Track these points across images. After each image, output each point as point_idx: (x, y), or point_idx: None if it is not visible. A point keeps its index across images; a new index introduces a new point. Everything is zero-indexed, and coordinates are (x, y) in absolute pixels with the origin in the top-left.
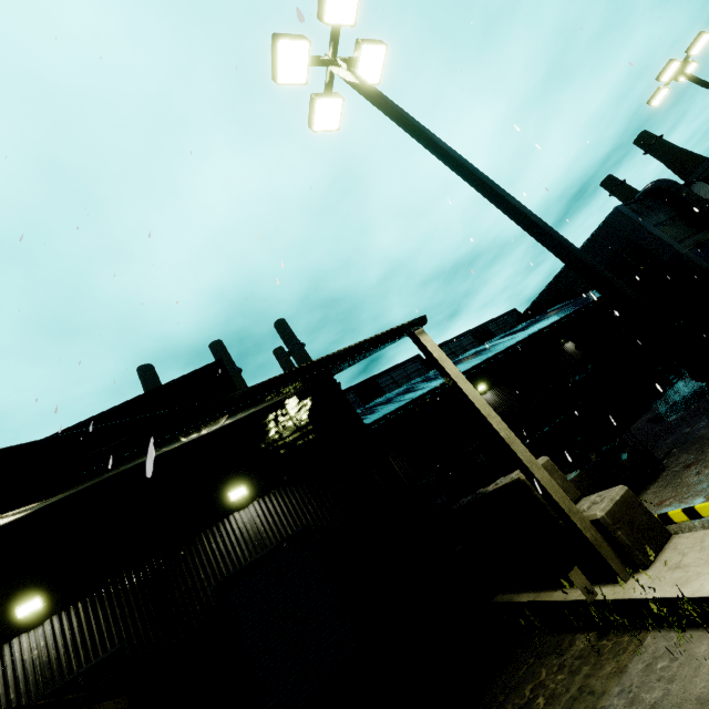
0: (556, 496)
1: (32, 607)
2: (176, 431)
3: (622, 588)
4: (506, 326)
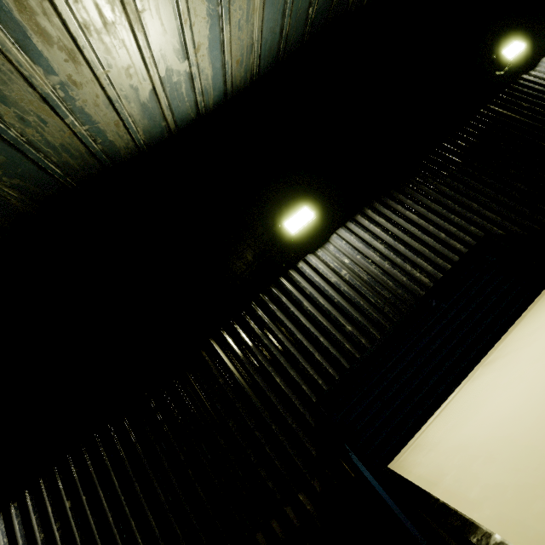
0: None
1: (304, 218)
2: None
3: None
4: None
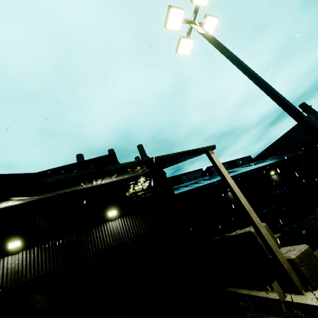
0: (270, 243)
1: (16, 245)
2: (94, 175)
3: (300, 297)
4: (244, 163)
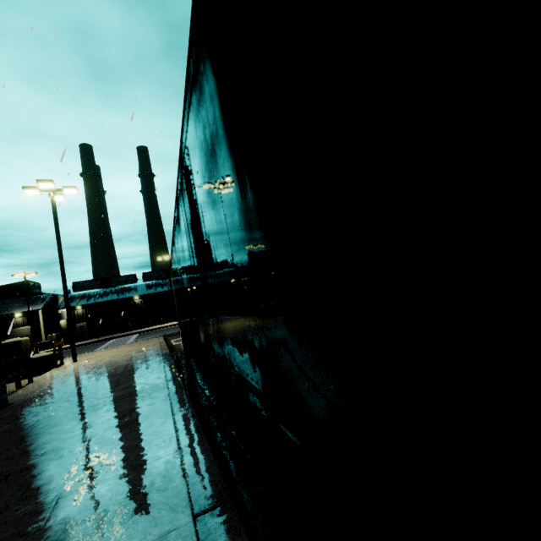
0: (43, 340)
1: None
2: None
3: None
4: None
